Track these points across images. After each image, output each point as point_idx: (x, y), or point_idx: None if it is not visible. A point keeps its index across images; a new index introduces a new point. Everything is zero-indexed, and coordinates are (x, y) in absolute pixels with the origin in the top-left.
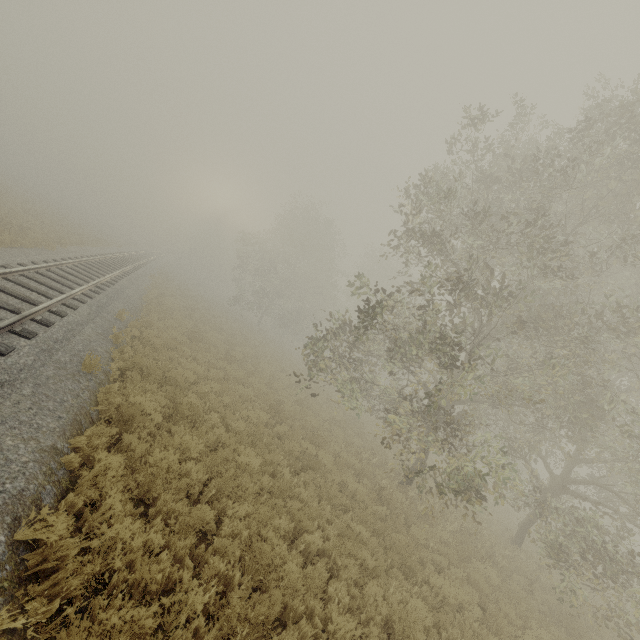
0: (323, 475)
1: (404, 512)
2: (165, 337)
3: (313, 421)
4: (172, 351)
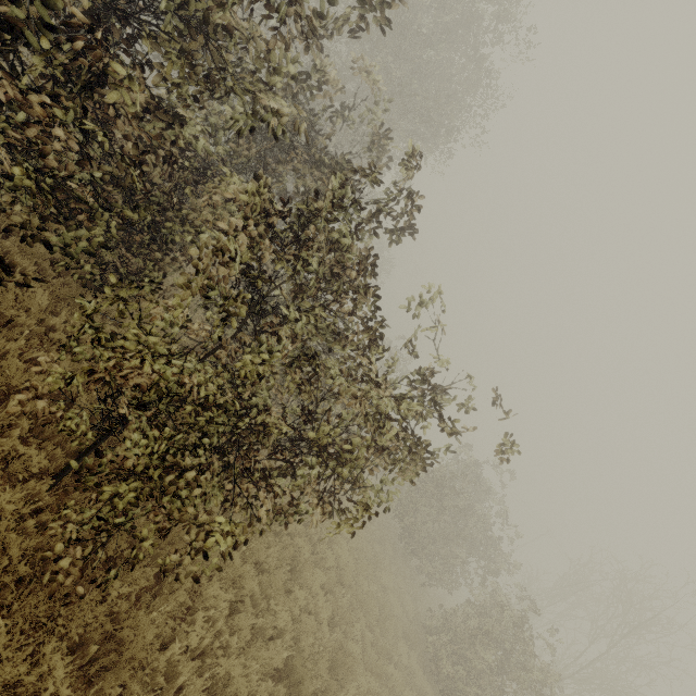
0: None
1: None
2: None
3: None
4: None
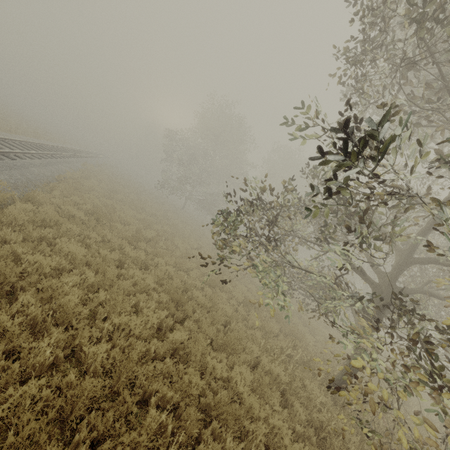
0: (238, 418)
1: None
2: (47, 212)
3: (225, 309)
4: (49, 229)
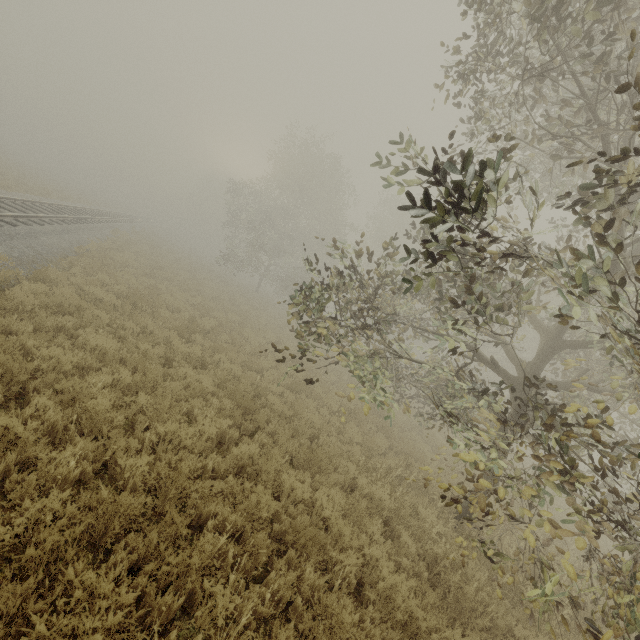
0: (323, 548)
1: (482, 602)
2: (65, 295)
3: (312, 419)
4: (68, 317)
